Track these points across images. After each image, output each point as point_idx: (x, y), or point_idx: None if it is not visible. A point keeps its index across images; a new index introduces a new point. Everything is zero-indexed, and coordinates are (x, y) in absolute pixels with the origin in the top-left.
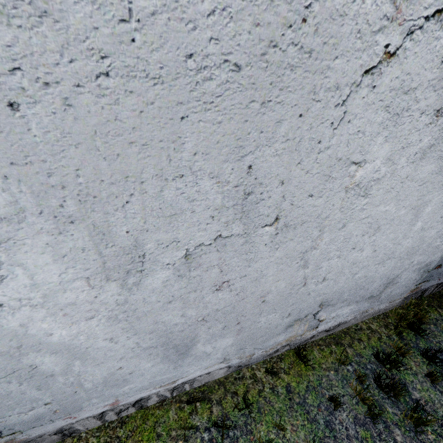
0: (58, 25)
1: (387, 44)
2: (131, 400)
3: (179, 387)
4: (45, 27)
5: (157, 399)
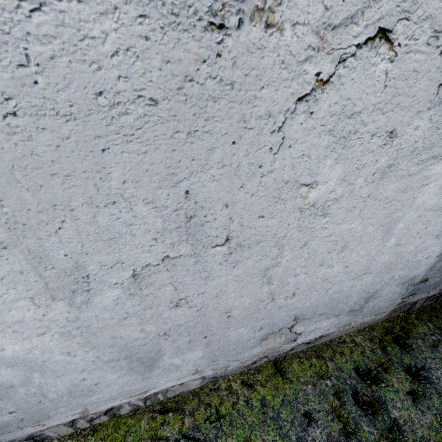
0: None
1: (318, 72)
2: (102, 409)
3: (152, 397)
4: None
5: (130, 408)
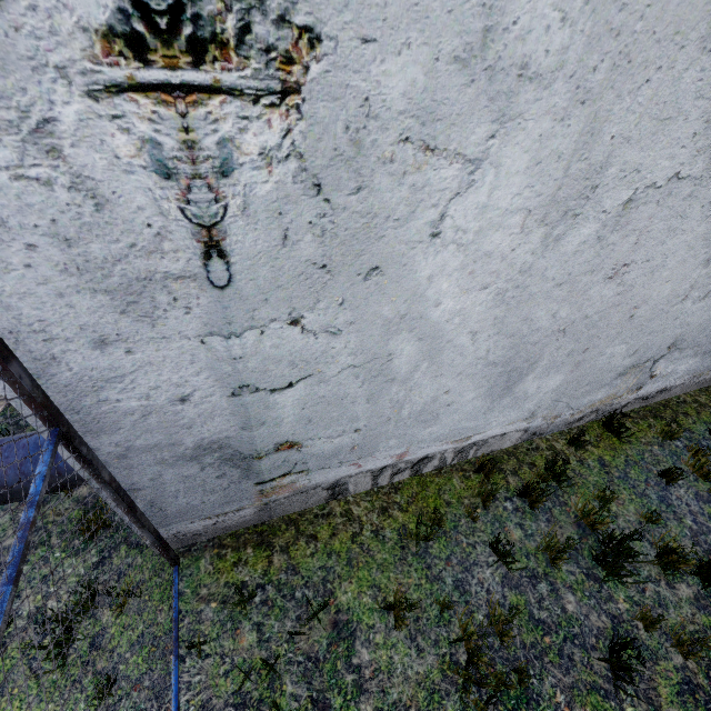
0: None
1: None
2: (417, 456)
3: (466, 450)
4: None
5: (436, 463)
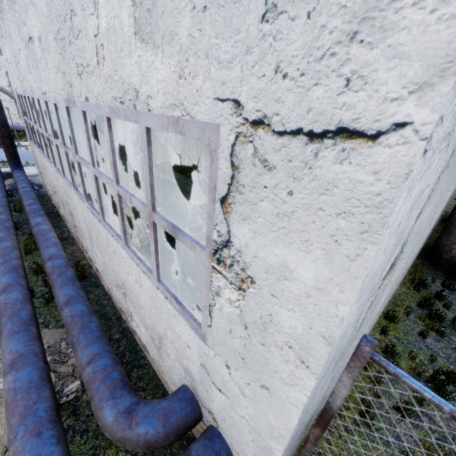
0: None
1: None
2: None
3: None
4: None
5: None
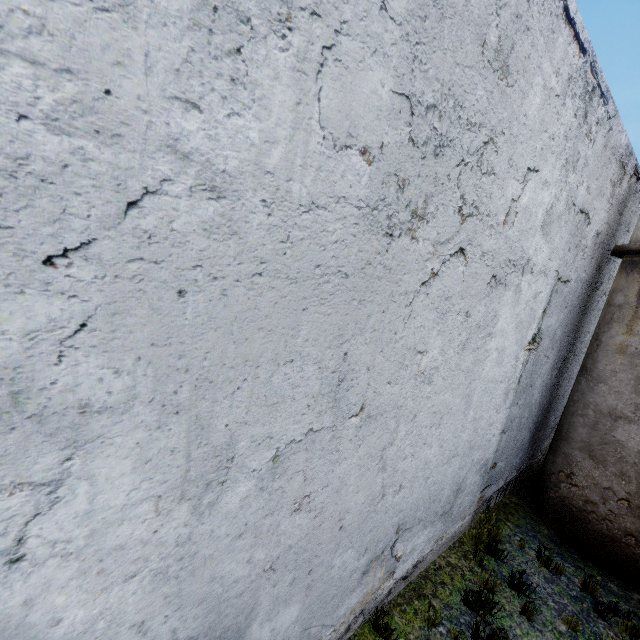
0: (240, 240)
1: (432, 268)
2: None
3: None
4: (231, 241)
5: None
